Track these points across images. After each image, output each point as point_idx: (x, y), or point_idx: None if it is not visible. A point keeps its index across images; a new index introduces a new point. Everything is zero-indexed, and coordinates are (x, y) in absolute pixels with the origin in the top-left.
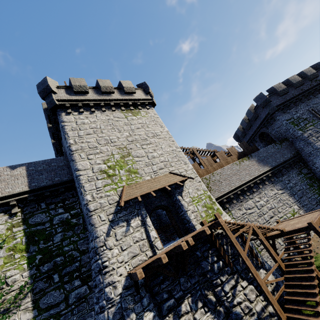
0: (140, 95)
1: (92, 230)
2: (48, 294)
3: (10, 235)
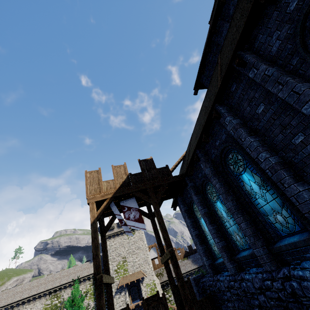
0: None
1: None
2: None
3: (90, 289)
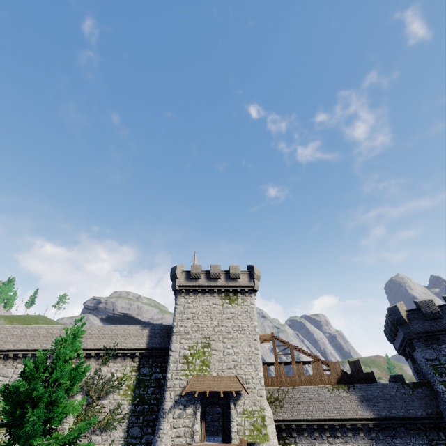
0: (244, 280)
1: (163, 402)
2: (134, 427)
3: (130, 376)
